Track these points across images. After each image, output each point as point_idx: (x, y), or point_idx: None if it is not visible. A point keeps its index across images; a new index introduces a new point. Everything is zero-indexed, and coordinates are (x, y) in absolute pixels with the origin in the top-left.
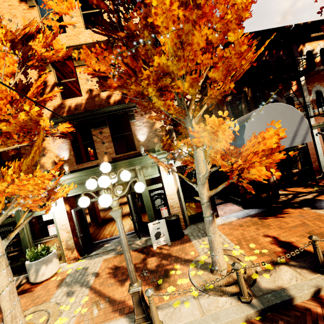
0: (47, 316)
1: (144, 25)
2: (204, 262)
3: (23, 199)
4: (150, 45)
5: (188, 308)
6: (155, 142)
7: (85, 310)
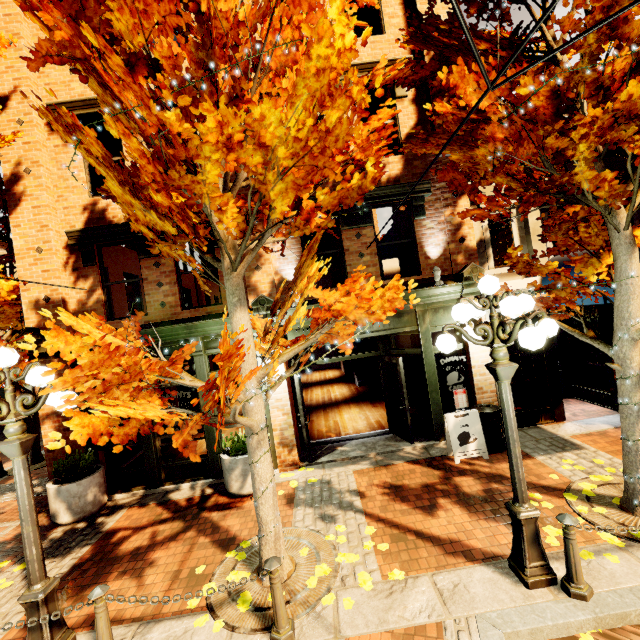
0: (311, 548)
1: (595, 22)
2: (596, 494)
3: (344, 327)
4: (587, 63)
5: (617, 563)
6: (459, 262)
7: (384, 545)
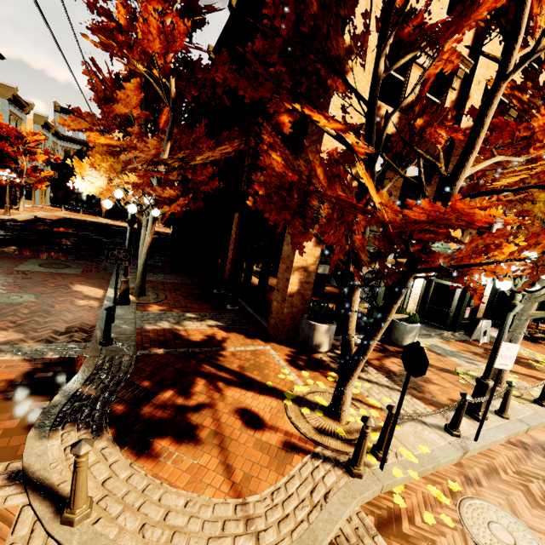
0: None
1: None
2: None
3: None
4: None
5: None
6: None
7: (516, 376)
